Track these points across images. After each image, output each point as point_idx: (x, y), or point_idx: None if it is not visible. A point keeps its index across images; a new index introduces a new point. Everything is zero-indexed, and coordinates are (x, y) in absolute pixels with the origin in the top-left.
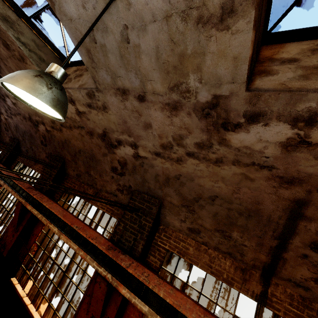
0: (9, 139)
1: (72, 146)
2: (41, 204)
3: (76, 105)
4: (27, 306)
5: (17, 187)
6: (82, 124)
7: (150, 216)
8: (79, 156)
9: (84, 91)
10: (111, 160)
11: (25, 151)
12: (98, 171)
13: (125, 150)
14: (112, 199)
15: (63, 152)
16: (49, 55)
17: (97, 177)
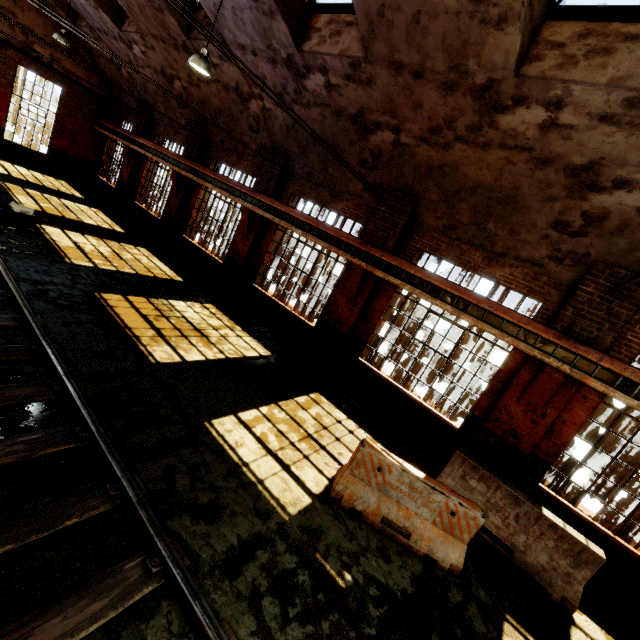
0: (258, 148)
1: (457, 178)
2: (401, 271)
3: (562, 112)
4: (398, 387)
5: (336, 241)
6: (533, 145)
7: (632, 302)
8: (468, 195)
9: (625, 94)
10: (564, 209)
11: (302, 174)
12: (509, 224)
13: (624, 198)
14: (528, 270)
15: (423, 185)
16: (541, 3)
17: (501, 233)
